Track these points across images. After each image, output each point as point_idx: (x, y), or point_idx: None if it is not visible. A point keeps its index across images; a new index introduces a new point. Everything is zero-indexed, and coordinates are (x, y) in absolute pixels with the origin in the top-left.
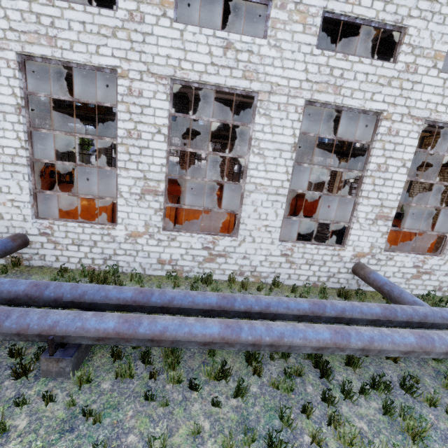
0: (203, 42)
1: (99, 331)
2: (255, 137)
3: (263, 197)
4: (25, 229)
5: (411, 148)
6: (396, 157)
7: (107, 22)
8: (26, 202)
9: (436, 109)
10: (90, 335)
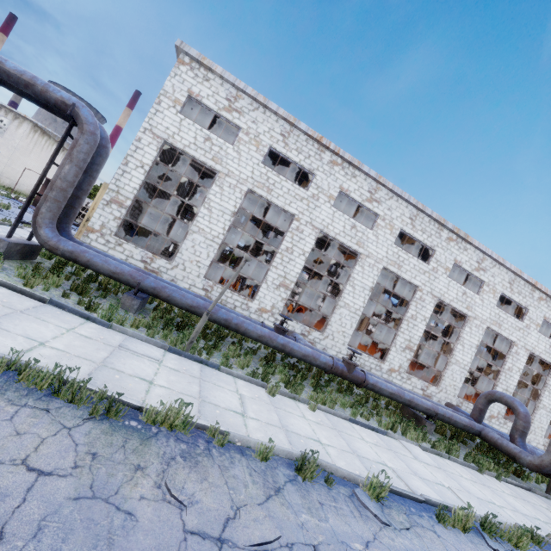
0: (544, 341)
1: None
2: (549, 383)
3: (544, 412)
4: (451, 401)
5: None
6: None
7: (519, 325)
8: (459, 387)
9: None
10: None
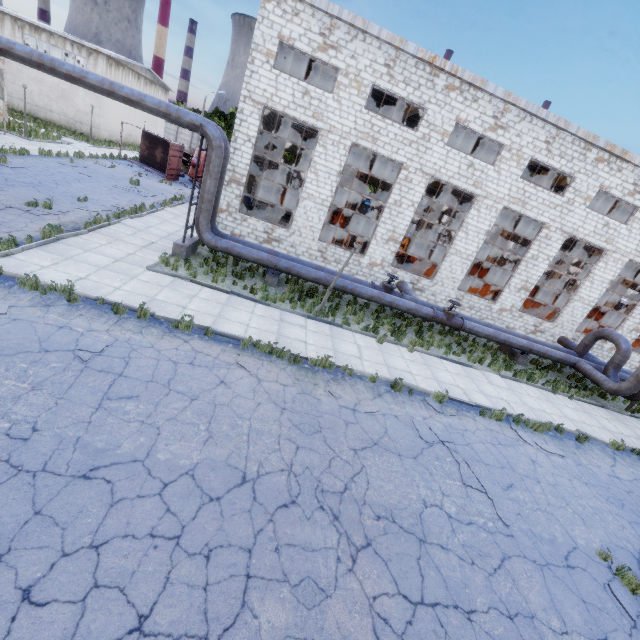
0: None
1: None
2: None
3: None
4: (567, 335)
5: None
6: None
7: None
8: (578, 323)
9: None
10: None
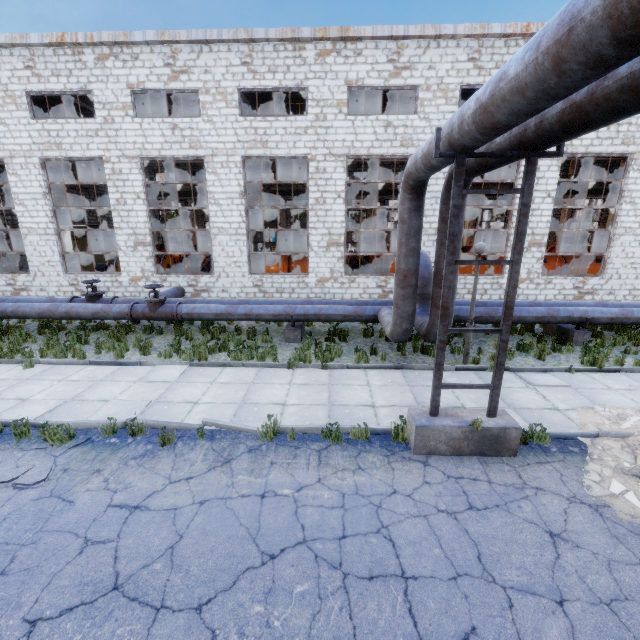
0: None
1: (612, 314)
2: (628, 189)
3: (631, 239)
4: None
5: None
6: None
7: None
8: None
9: None
10: (607, 316)
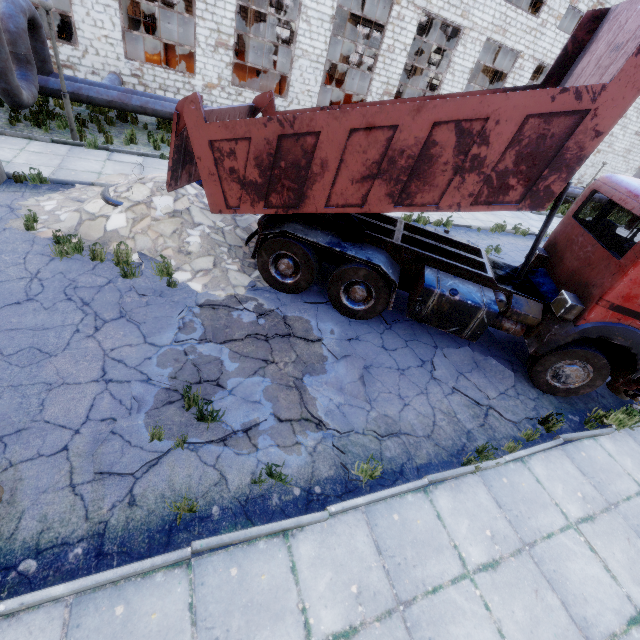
0: None
1: None
2: (305, 4)
3: (308, 64)
4: (119, 69)
5: (411, 34)
6: (401, 41)
7: None
8: (119, 41)
9: (431, 1)
10: None
